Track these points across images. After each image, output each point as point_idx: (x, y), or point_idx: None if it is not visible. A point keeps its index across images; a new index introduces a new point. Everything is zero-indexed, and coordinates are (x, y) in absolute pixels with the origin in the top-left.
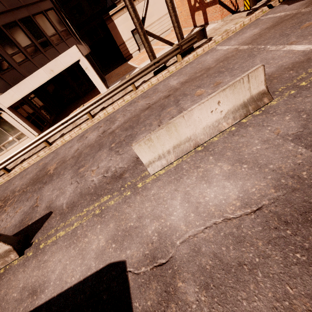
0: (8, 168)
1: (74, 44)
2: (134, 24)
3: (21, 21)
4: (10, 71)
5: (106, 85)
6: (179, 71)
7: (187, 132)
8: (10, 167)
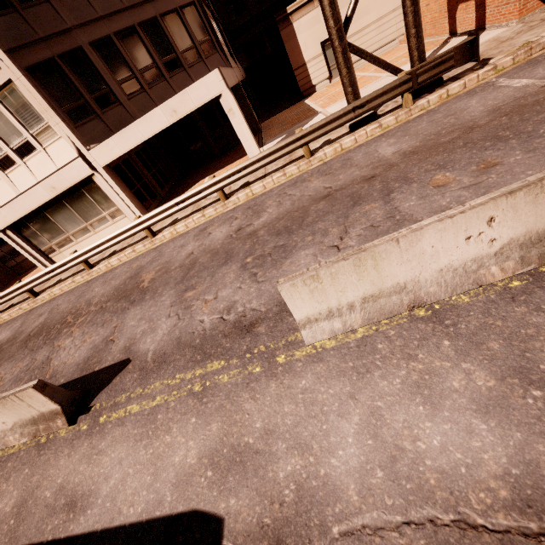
0: (91, 263)
1: (219, 65)
2: (328, 30)
3: (142, 25)
4: (115, 109)
5: (259, 141)
6: (402, 127)
7: (400, 274)
8: (95, 261)
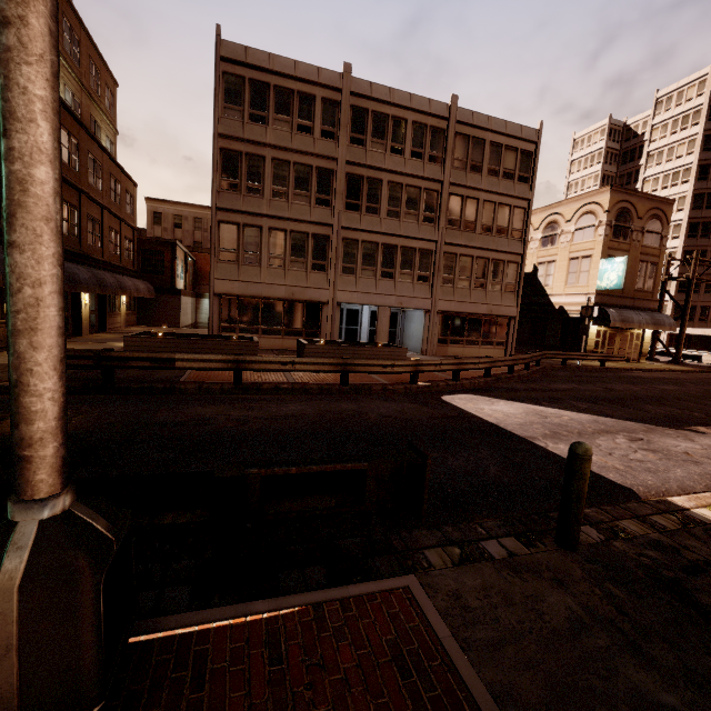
0: None
1: None
2: None
3: None
4: (689, 322)
5: None
6: None
7: None
8: None
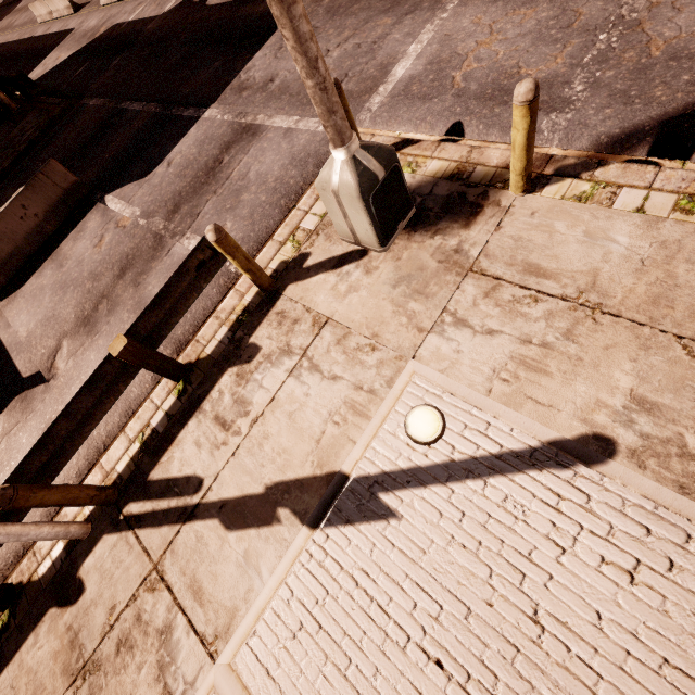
0: None
1: None
2: None
3: None
4: None
5: None
6: None
7: None
8: None
